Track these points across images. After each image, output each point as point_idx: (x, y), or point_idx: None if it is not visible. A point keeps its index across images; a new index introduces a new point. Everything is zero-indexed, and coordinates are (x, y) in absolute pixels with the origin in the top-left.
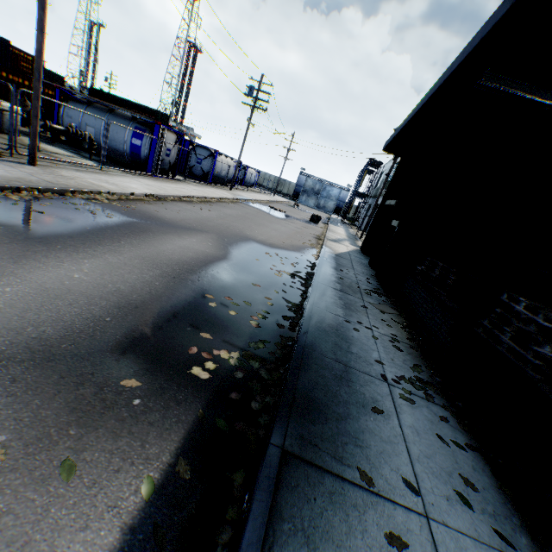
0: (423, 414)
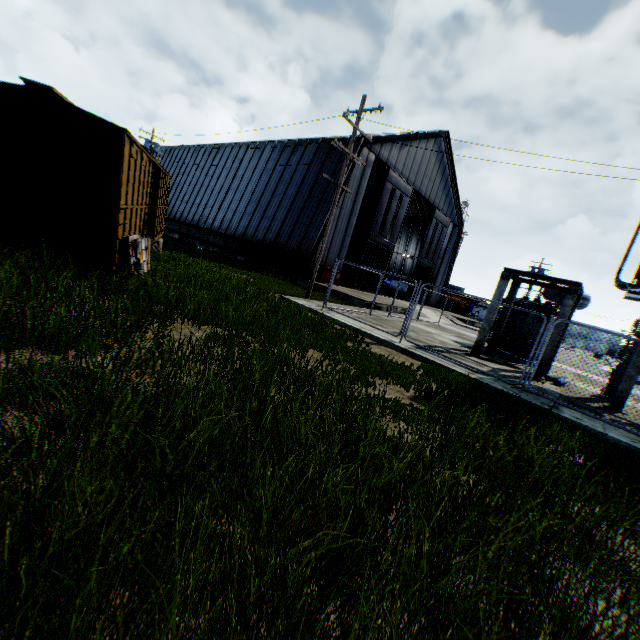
0: None
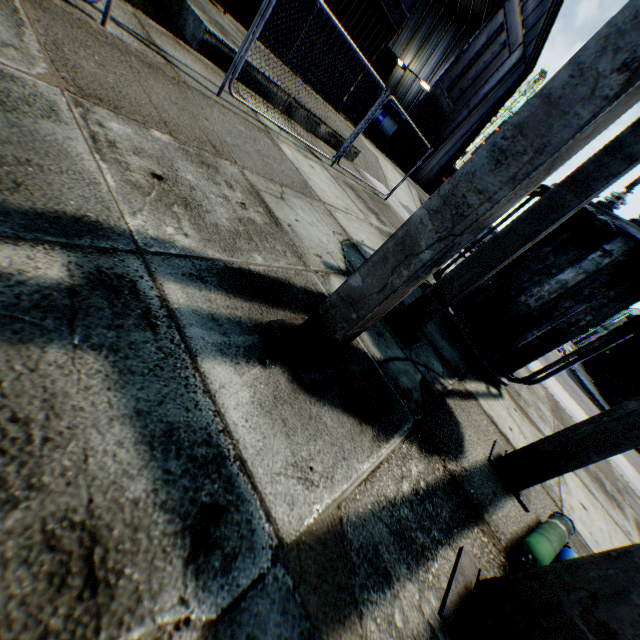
0: (589, 381)
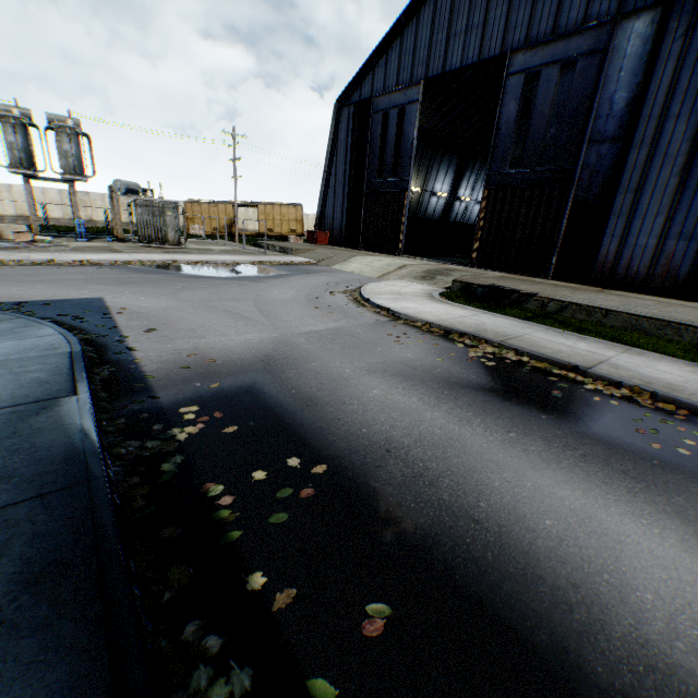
0: None
